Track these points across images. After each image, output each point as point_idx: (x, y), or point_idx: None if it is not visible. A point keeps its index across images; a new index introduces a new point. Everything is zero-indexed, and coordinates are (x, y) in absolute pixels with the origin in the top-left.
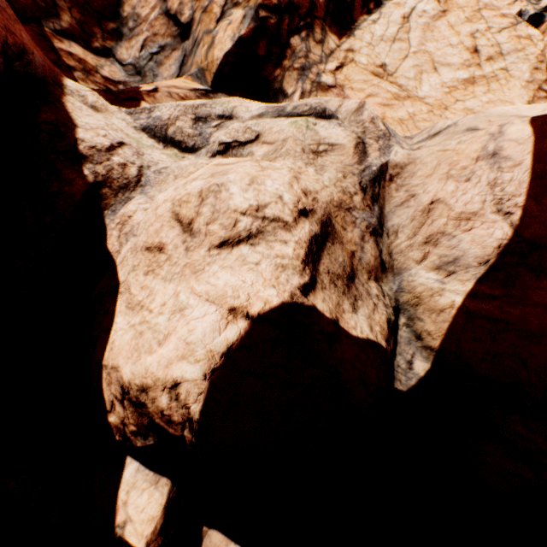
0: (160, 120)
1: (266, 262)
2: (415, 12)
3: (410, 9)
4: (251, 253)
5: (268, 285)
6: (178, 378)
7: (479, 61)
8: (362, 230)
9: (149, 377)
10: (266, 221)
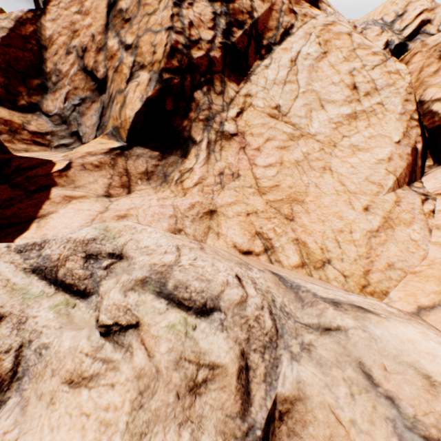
0: (49, 260)
1: None
2: (301, 55)
3: (296, 53)
4: None
5: None
6: None
7: (358, 96)
8: None
9: None
10: None
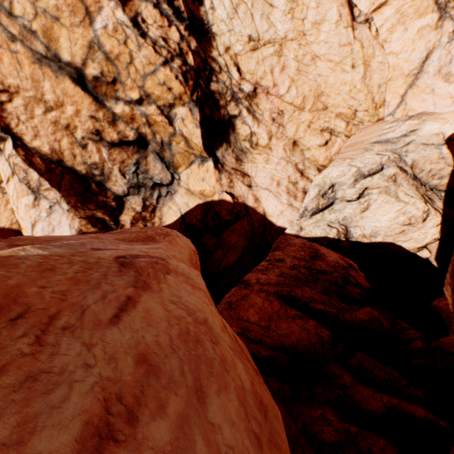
0: (313, 209)
1: (433, 216)
2: None
3: None
4: (429, 218)
5: (437, 218)
6: (434, 238)
7: None
8: (420, 187)
9: (427, 242)
10: (426, 212)
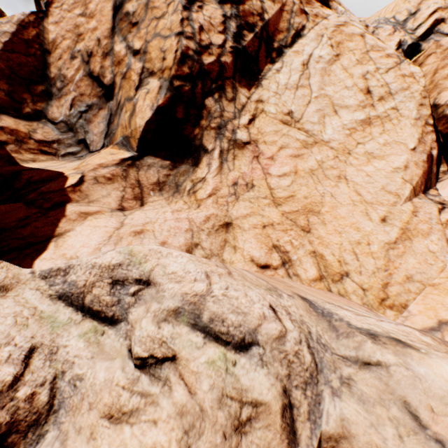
0: (75, 286)
1: None
2: (313, 58)
3: (308, 56)
4: None
5: None
6: None
7: (372, 101)
8: None
9: None
10: None
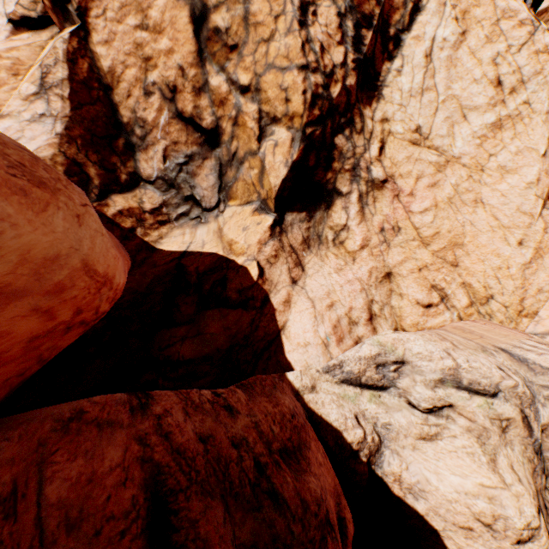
0: (352, 373)
1: (540, 548)
2: (436, 43)
3: (430, 41)
4: (533, 545)
5: None
6: None
7: (503, 96)
8: (540, 474)
9: None
10: (532, 529)
